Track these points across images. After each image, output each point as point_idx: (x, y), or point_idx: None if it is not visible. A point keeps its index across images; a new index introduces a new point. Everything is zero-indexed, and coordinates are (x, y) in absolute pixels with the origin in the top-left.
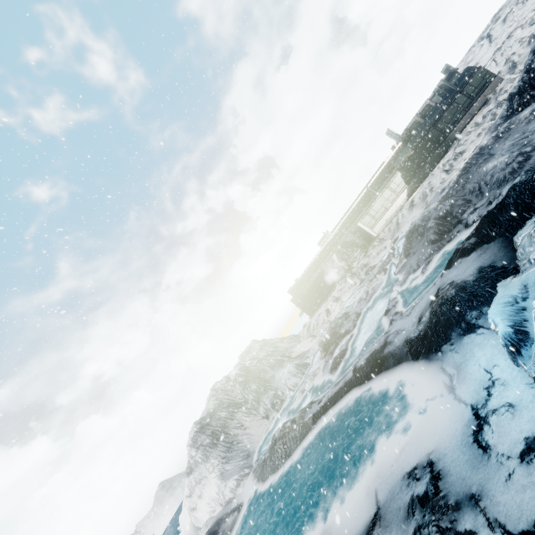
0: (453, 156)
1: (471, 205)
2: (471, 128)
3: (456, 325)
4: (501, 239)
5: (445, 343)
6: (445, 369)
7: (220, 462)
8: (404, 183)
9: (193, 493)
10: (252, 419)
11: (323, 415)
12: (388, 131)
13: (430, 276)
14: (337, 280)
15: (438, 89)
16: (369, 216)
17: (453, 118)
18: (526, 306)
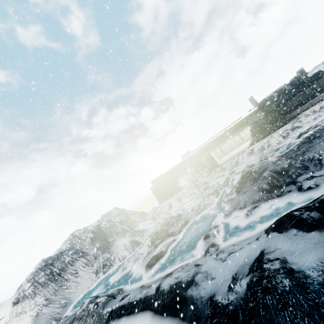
0: (291, 128)
1: (308, 171)
2: (309, 112)
3: None
4: None
5: None
6: None
7: (42, 303)
8: (250, 135)
9: (11, 322)
10: (86, 270)
11: (117, 318)
12: (251, 98)
13: (253, 221)
14: (185, 185)
15: (294, 80)
16: (219, 150)
17: (298, 102)
18: None
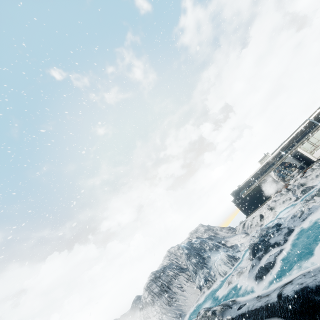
0: None
1: None
2: None
3: None
4: None
5: None
6: None
7: (160, 311)
8: None
9: None
10: (190, 285)
11: None
12: None
13: None
14: (273, 192)
15: None
16: (309, 143)
17: None
18: None
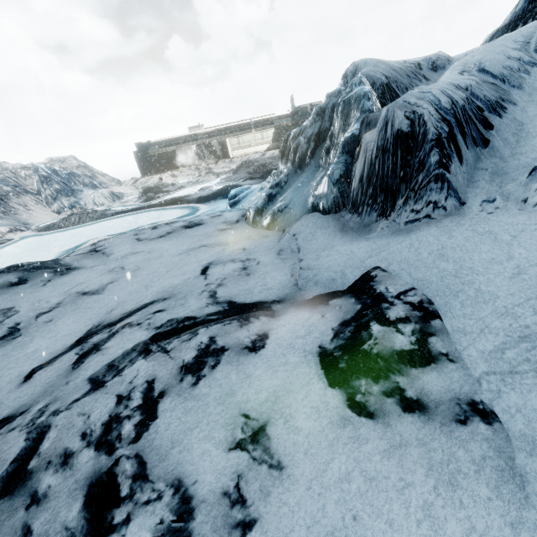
0: None
1: None
2: None
3: (223, 195)
4: (265, 180)
5: (213, 200)
6: (205, 207)
7: None
8: (271, 139)
9: None
10: (41, 208)
11: (123, 214)
12: (292, 96)
13: None
14: (183, 165)
15: None
16: (237, 140)
17: None
18: (244, 192)
